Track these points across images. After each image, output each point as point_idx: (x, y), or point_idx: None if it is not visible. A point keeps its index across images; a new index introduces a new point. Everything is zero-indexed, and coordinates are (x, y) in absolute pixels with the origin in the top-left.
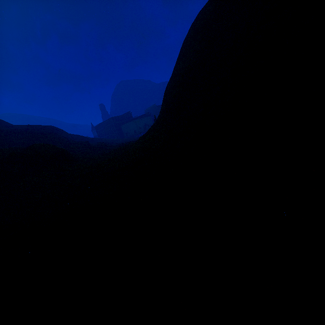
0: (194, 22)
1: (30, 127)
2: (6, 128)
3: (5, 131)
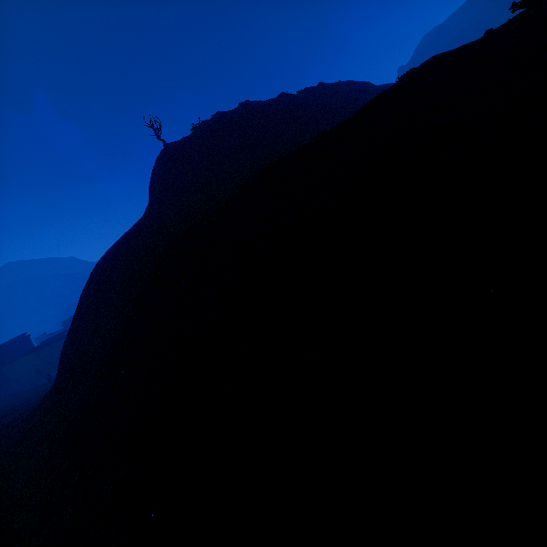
0: (93, 272)
1: None
2: None
3: None
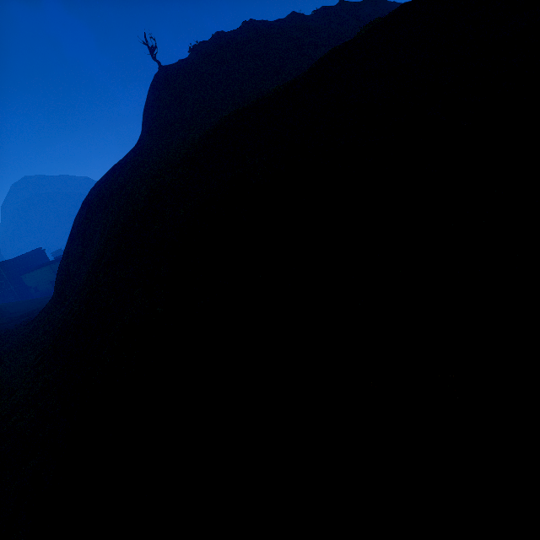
0: (84, 200)
1: None
2: None
3: None
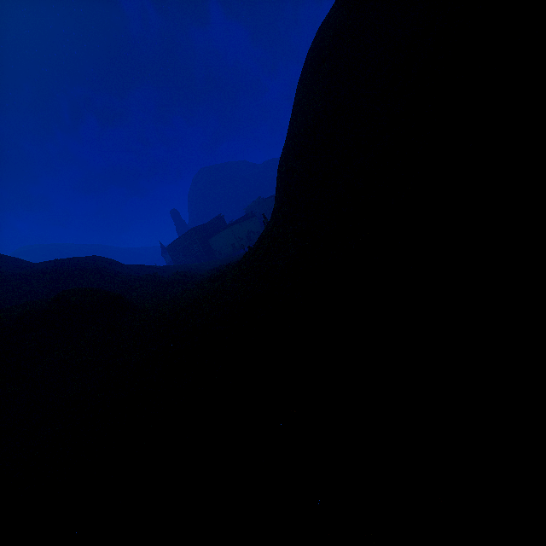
0: (312, 45)
1: (60, 263)
2: (21, 270)
3: (20, 276)
